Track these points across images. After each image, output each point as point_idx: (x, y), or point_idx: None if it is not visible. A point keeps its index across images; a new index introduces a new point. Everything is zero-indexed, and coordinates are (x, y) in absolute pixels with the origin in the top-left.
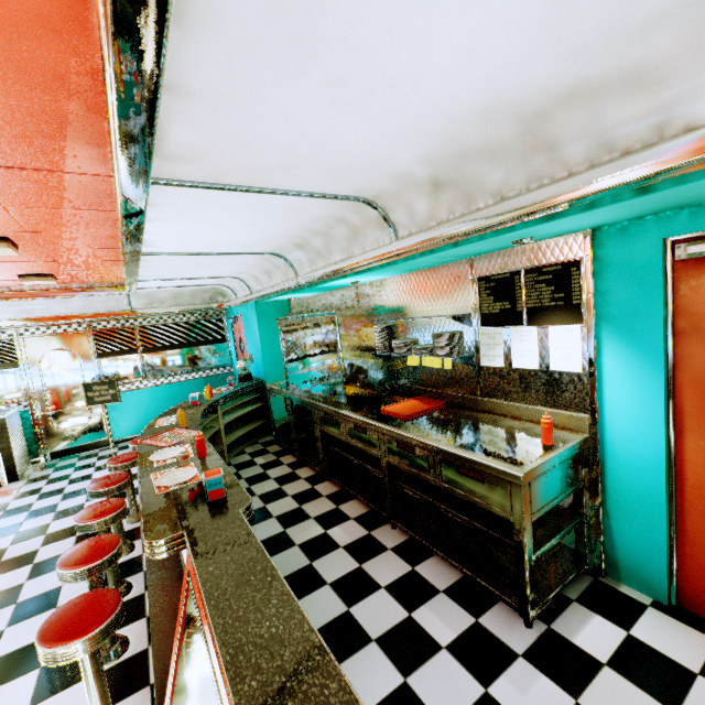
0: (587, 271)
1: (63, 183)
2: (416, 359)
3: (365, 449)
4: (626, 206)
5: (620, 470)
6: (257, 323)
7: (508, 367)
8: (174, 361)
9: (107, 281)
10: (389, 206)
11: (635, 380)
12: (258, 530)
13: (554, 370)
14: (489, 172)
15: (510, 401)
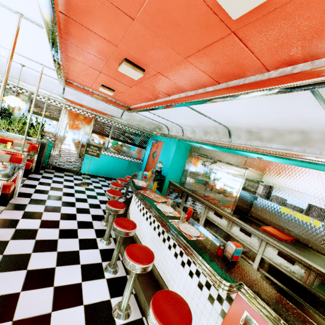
0: None
1: (240, 62)
2: (289, 210)
3: (244, 243)
4: None
5: None
6: (174, 149)
7: None
8: (120, 148)
9: (124, 102)
10: None
11: None
12: None
13: None
14: None
15: None
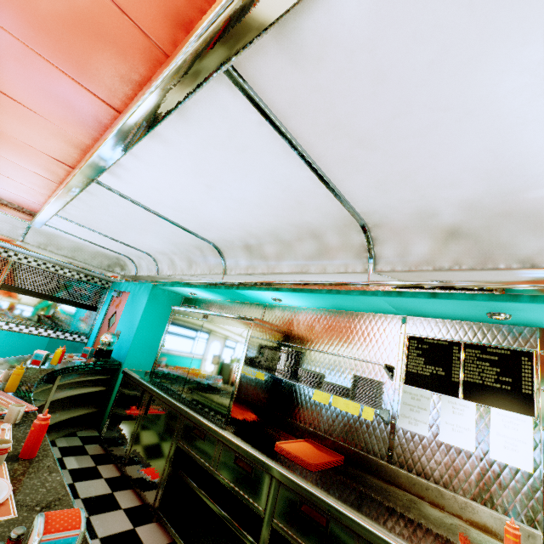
0: (541, 365)
1: (99, 25)
2: (326, 396)
3: (240, 495)
4: None
5: None
6: (145, 303)
7: (431, 437)
8: (29, 309)
9: (19, 203)
10: (382, 238)
11: None
12: None
13: (493, 459)
14: (526, 239)
15: (428, 480)
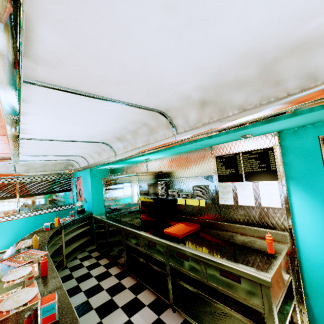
0: (278, 152)
1: None
2: (183, 200)
3: (154, 257)
4: (311, 115)
5: (312, 267)
6: (90, 180)
7: (236, 204)
8: (39, 202)
9: (1, 156)
10: (173, 116)
11: (313, 212)
12: (81, 322)
13: (264, 206)
14: (236, 95)
15: (238, 224)
